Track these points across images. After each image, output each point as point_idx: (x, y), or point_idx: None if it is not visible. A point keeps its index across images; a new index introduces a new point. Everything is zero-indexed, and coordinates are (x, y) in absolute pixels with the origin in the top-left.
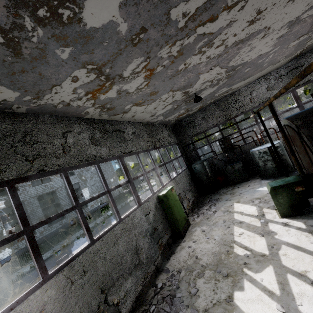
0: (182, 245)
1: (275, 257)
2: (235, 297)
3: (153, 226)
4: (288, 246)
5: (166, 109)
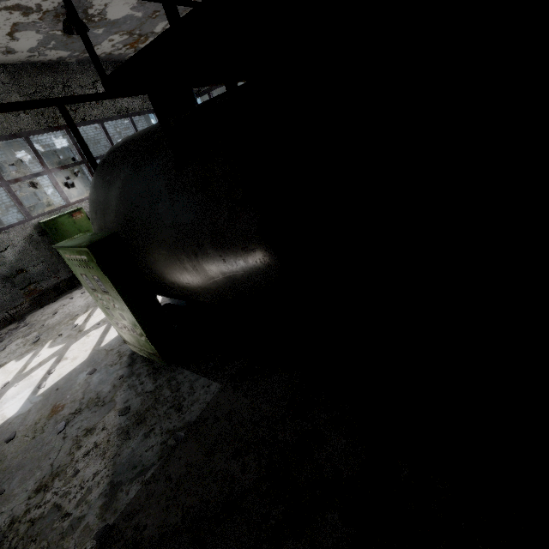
0: (73, 293)
1: (81, 336)
2: (7, 365)
3: (16, 268)
4: (105, 328)
5: (34, 39)
